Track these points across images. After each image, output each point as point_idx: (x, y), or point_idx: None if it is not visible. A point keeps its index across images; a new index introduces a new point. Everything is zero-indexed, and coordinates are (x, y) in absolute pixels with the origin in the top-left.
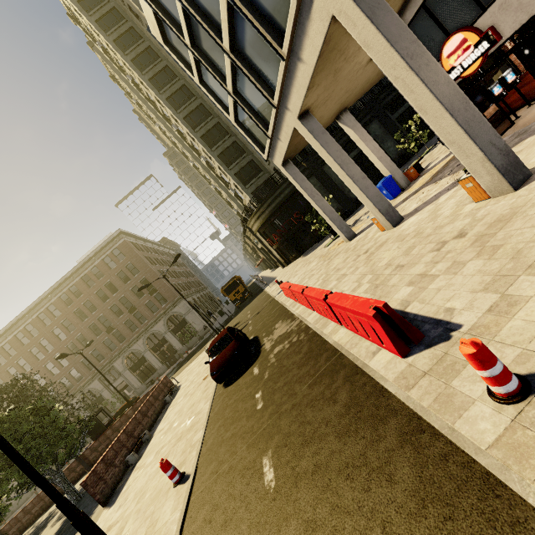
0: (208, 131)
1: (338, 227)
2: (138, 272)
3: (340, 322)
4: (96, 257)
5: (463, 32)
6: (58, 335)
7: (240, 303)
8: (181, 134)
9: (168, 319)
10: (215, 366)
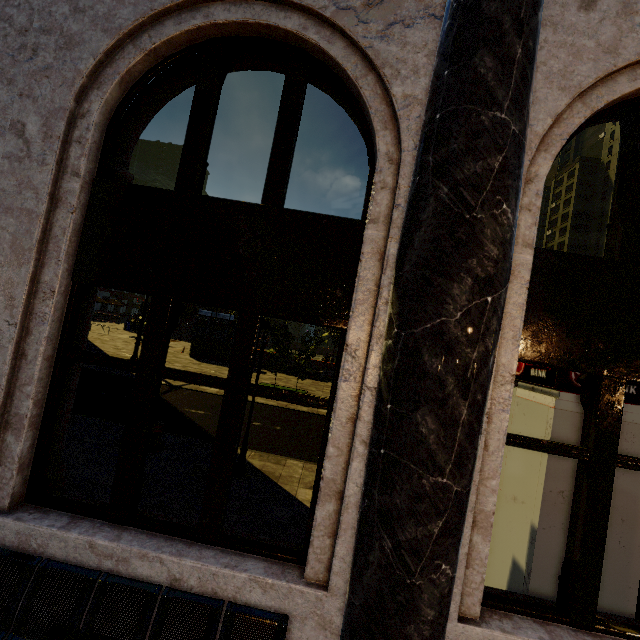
0: None
1: None
2: None
3: None
4: None
5: None
6: None
7: None
8: None
9: None
10: None
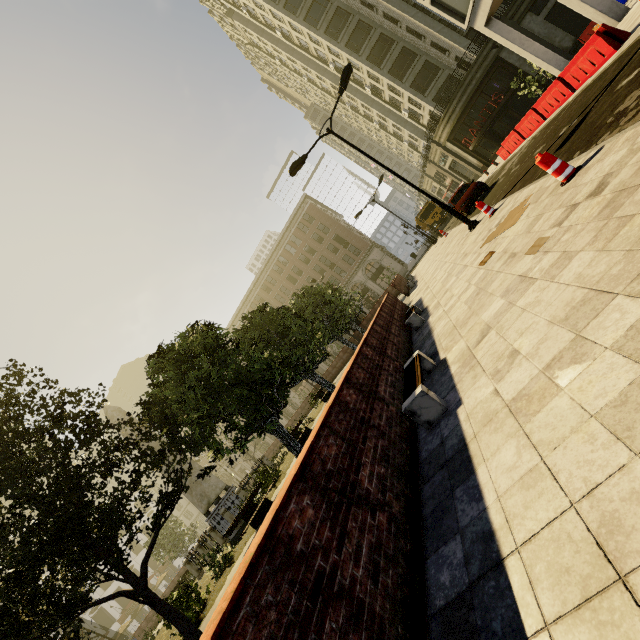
0: (372, 49)
1: (554, 67)
2: (328, 230)
3: (572, 91)
4: (291, 226)
5: None
6: (280, 301)
7: (439, 225)
8: (339, 70)
9: (365, 269)
10: (463, 200)
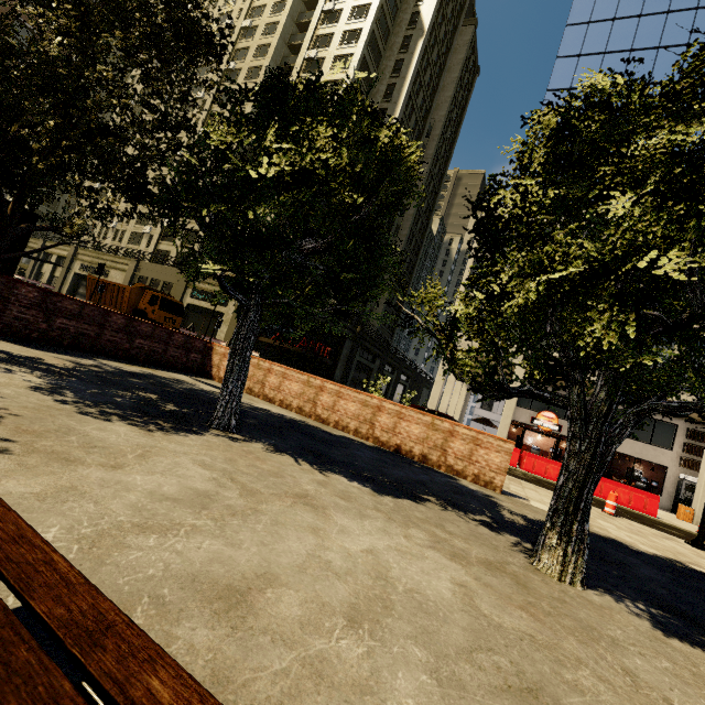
0: None
1: None
2: None
3: None
4: None
5: (556, 416)
6: None
7: None
8: None
9: None
10: None
